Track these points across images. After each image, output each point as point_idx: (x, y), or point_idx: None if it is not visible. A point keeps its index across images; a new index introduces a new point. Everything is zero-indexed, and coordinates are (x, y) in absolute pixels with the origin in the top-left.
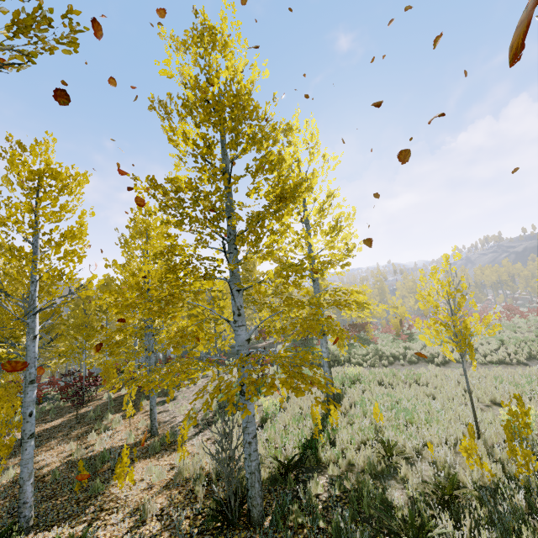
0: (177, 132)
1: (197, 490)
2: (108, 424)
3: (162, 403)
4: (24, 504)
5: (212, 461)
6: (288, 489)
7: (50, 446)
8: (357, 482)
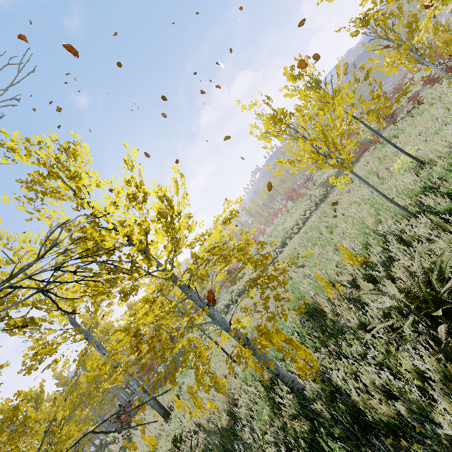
0: None
1: None
2: None
3: None
4: None
5: None
6: None
7: None
8: None
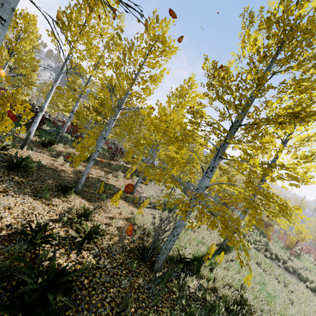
0: (251, 37)
1: (137, 232)
2: (117, 175)
3: (141, 182)
4: (80, 183)
5: (149, 225)
6: (176, 269)
7: (96, 167)
8: (214, 301)
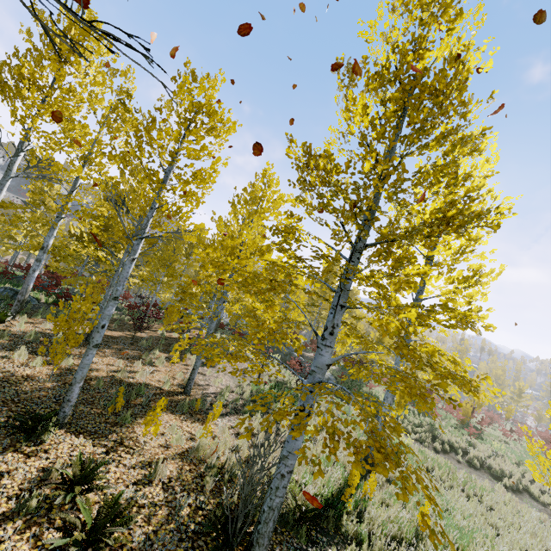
0: (358, 103)
1: (207, 480)
2: (153, 359)
3: (202, 364)
4: (68, 401)
5: (229, 456)
6: (296, 542)
7: (105, 353)
8: None
